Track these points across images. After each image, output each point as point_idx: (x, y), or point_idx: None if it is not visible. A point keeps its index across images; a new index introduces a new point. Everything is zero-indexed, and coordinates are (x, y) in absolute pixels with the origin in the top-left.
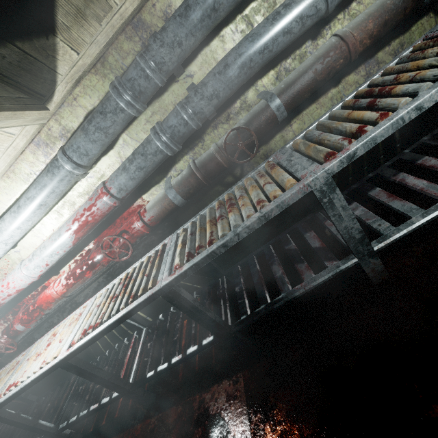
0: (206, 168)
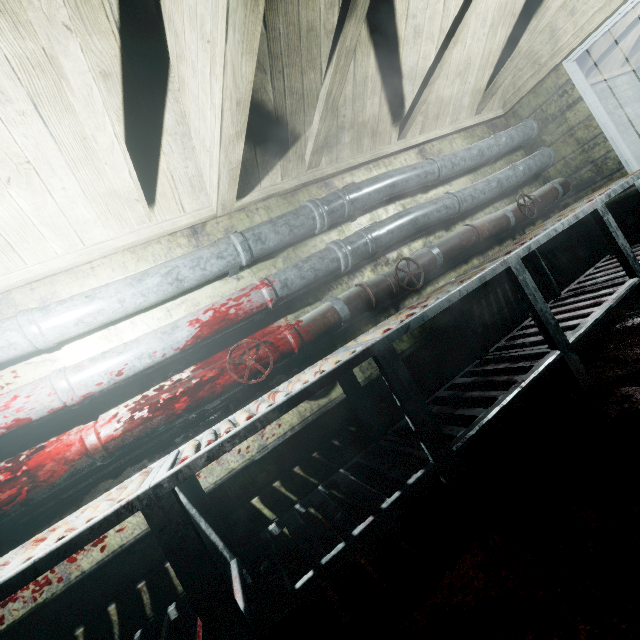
0: (377, 286)
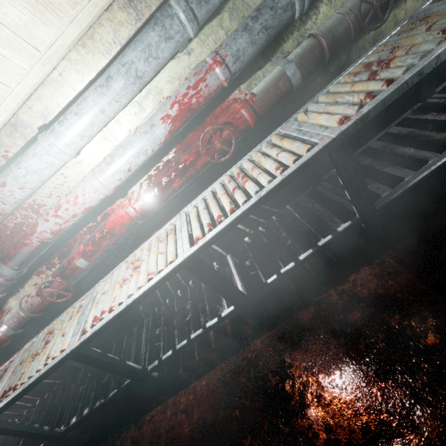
0: (333, 34)
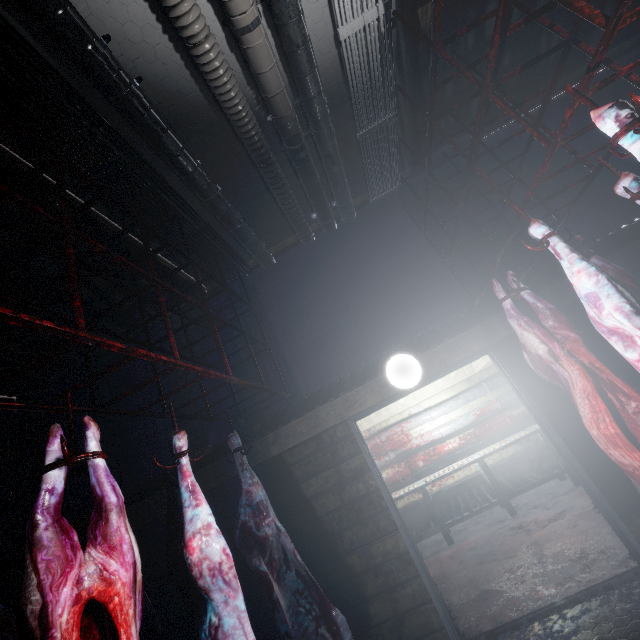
0: None
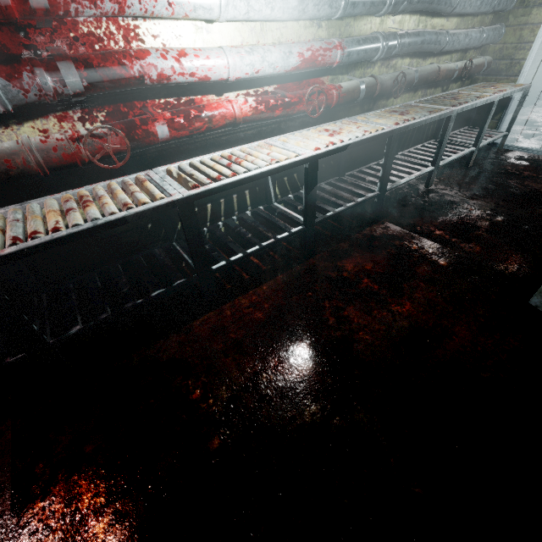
0: (382, 85)
